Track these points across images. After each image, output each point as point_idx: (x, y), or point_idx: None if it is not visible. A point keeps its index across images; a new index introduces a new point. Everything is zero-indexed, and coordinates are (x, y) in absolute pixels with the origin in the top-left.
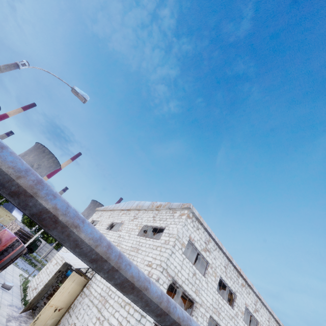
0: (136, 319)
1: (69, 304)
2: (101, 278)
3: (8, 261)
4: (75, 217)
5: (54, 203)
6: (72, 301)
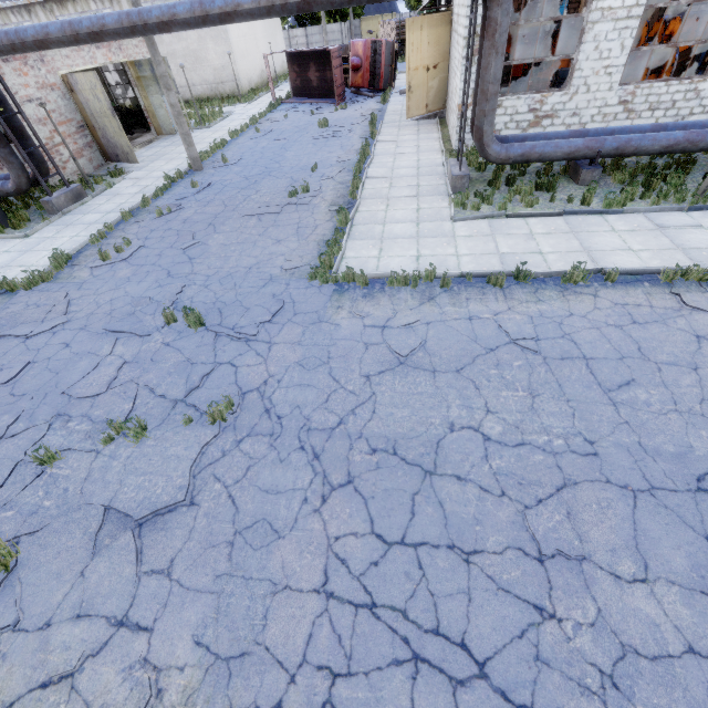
0: (468, 6)
1: (447, 56)
2: None
3: (388, 70)
4: (233, 1)
5: (217, 7)
6: (447, 50)
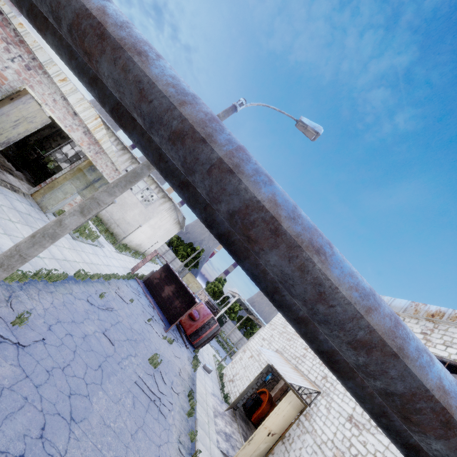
0: None
1: (282, 431)
2: (328, 414)
3: (205, 338)
4: None
5: (435, 375)
6: (285, 427)
